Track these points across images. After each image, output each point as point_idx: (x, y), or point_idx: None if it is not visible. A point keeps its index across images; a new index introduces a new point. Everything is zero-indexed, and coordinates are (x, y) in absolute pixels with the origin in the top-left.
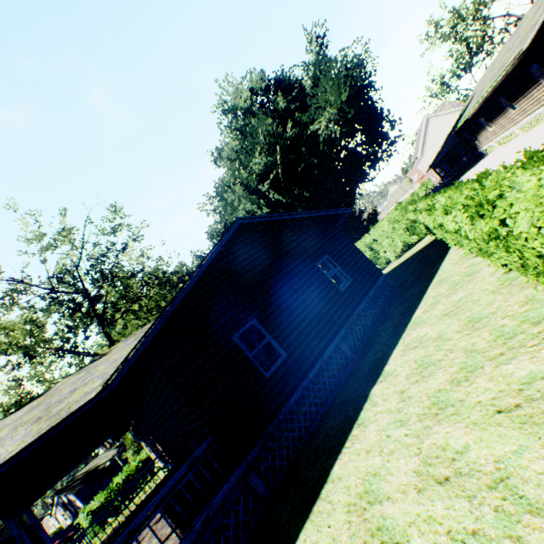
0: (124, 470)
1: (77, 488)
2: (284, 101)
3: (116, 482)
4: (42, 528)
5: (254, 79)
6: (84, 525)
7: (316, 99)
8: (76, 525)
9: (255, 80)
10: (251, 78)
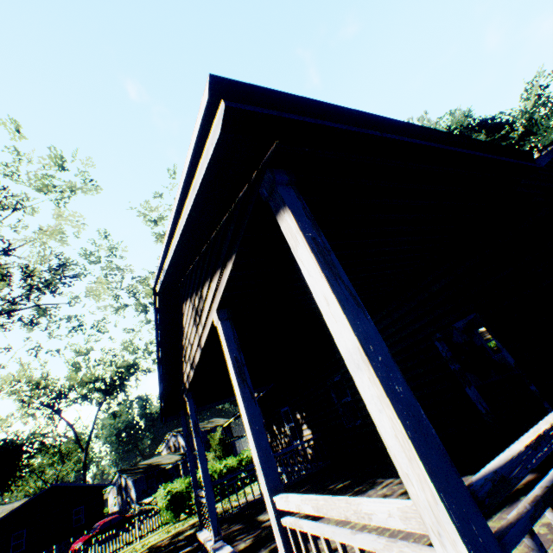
0: (209, 466)
1: (138, 475)
2: (485, 140)
3: (199, 474)
4: (190, 445)
5: (456, 117)
6: (159, 504)
7: (522, 145)
8: (130, 510)
9: (457, 117)
10: (452, 116)
